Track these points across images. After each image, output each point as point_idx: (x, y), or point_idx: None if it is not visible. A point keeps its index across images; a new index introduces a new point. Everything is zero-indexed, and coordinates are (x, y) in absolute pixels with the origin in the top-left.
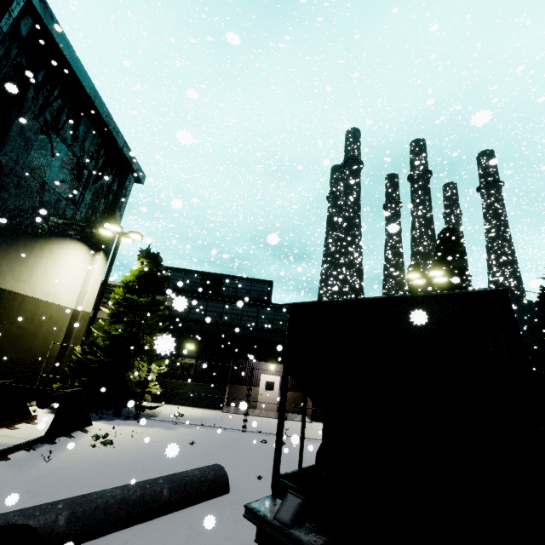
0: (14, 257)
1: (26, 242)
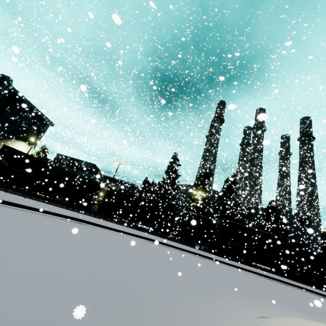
0: (1, 143)
1: (5, 139)
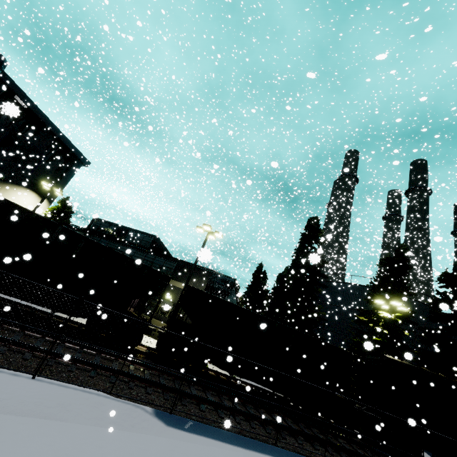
0: None
1: None
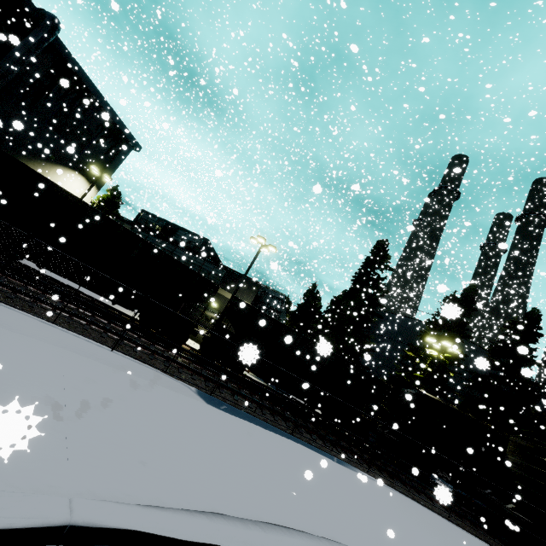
0: (32, 167)
1: (40, 161)
